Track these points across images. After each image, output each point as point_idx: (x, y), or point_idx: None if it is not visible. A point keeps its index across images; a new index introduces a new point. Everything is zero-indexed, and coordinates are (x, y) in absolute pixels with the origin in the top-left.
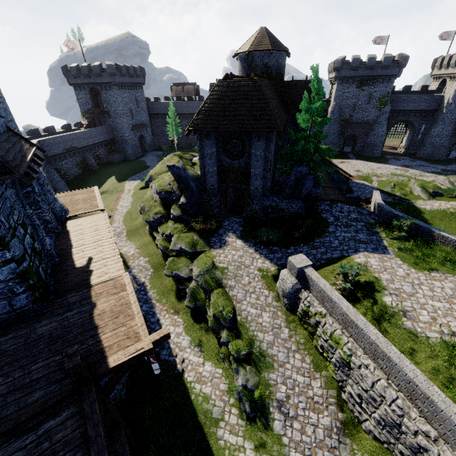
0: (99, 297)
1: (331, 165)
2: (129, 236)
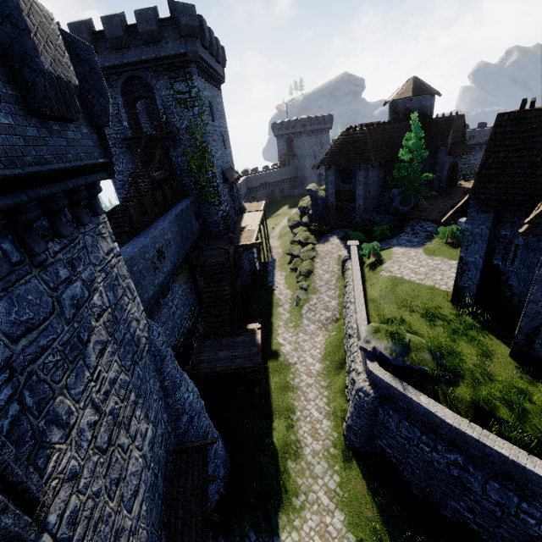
0: (244, 233)
1: None
2: (279, 238)
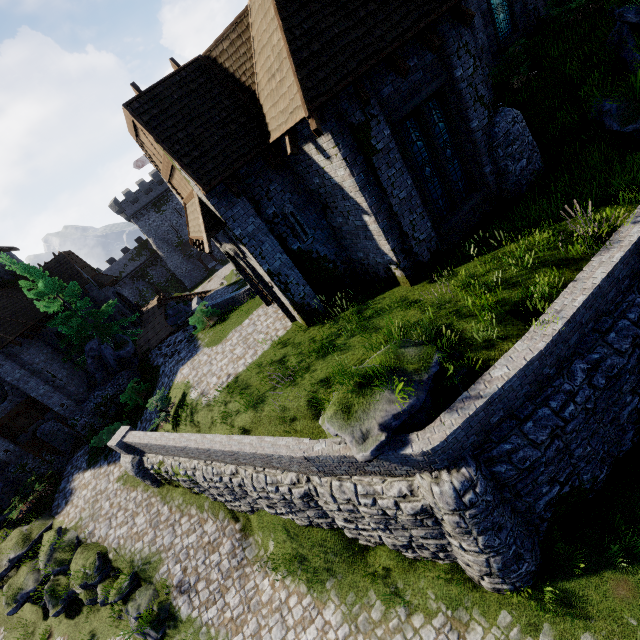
0: None
1: (178, 299)
2: None
